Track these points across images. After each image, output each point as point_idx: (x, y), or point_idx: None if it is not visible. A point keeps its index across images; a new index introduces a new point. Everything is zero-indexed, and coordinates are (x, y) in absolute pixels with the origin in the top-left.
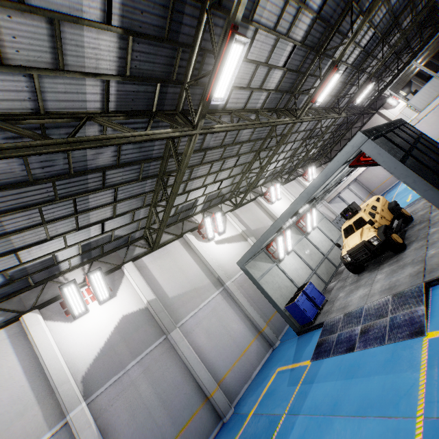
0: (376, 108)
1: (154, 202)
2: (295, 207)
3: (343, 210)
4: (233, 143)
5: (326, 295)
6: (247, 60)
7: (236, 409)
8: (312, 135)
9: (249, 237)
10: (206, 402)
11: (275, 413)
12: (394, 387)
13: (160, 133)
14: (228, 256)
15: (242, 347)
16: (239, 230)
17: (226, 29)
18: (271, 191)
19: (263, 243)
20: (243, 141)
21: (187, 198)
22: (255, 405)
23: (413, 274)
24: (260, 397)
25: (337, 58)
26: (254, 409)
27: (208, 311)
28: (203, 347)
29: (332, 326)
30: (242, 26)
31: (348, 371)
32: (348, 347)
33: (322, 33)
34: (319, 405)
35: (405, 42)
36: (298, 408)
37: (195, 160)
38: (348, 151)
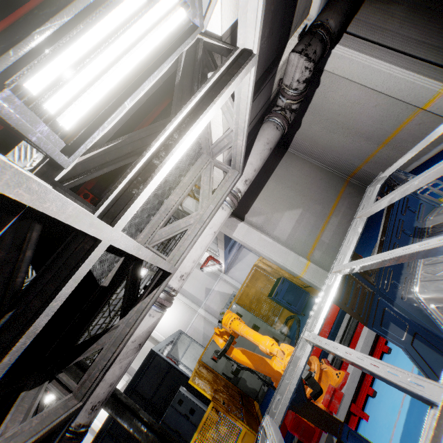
0: None
1: None
2: None
3: None
4: None
5: None
6: None
7: None
8: None
9: None
10: None
11: None
12: None
13: None
14: None
15: None
16: (124, 380)
17: None
18: None
19: None
20: None
21: None
22: None
23: None
24: None
25: None
26: None
27: None
28: None
29: None
30: None
31: None
32: None
33: None
34: None
35: None
36: None
37: None
38: None
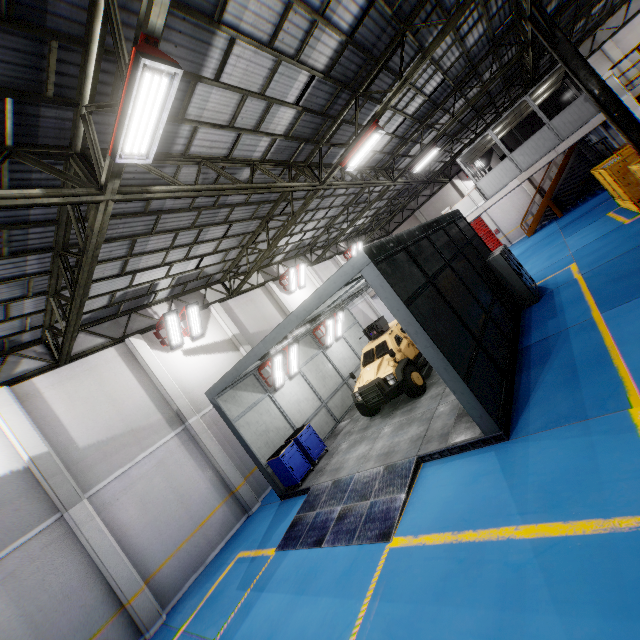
0: (450, 175)
1: (53, 289)
2: (281, 332)
3: (368, 327)
4: (215, 206)
5: (331, 442)
6: (222, 84)
7: (168, 617)
8: (359, 201)
9: (242, 346)
10: (119, 612)
11: (205, 636)
12: (333, 620)
13: (9, 196)
14: (203, 376)
15: (199, 518)
16: (228, 333)
17: (135, 37)
18: (290, 275)
19: (240, 372)
20: (236, 203)
21: (133, 282)
22: (191, 614)
23: (415, 438)
24: (202, 601)
25: (379, 110)
26: (187, 623)
27: (151, 465)
28: (130, 525)
29: (316, 497)
30: (201, 27)
31: (304, 580)
32: (318, 538)
33: (361, 65)
34: (254, 633)
35: (488, 98)
36: (231, 632)
37: (137, 226)
38: (348, 272)
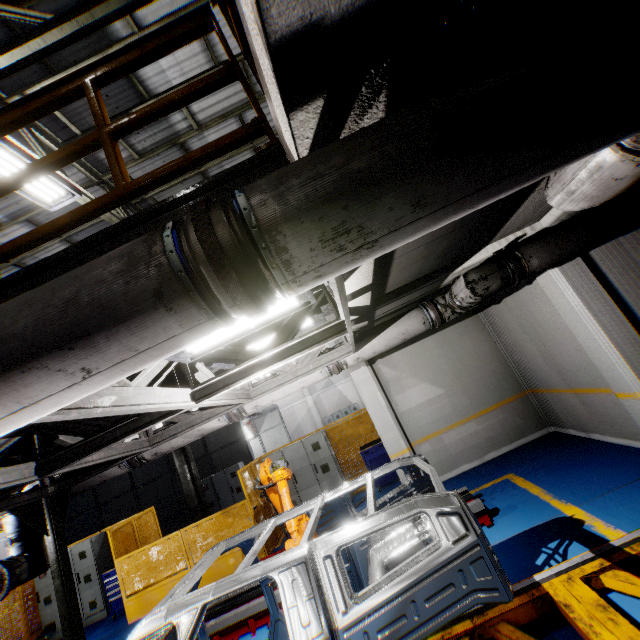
0: None
1: None
2: None
3: None
4: None
5: None
6: None
7: None
8: None
9: None
10: None
11: None
12: None
13: None
14: None
15: None
16: None
17: None
18: None
19: None
20: None
21: None
22: None
23: None
24: None
25: None
26: None
27: None
28: None
29: None
30: None
31: None
32: None
33: None
34: None
35: None
36: None
37: None
38: None
